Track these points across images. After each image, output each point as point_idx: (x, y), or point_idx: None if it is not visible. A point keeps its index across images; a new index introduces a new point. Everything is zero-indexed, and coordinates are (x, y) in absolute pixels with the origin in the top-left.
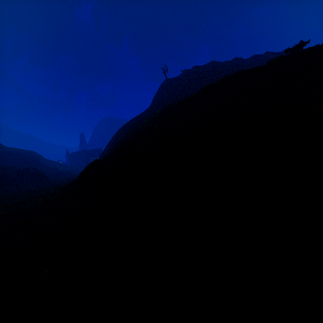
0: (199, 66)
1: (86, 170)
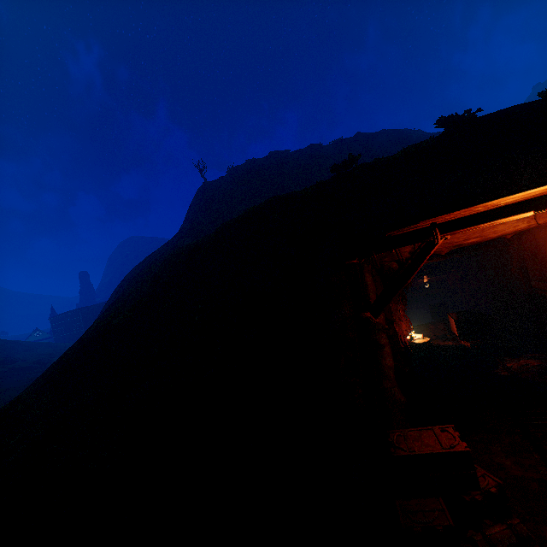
0: (254, 161)
1: None
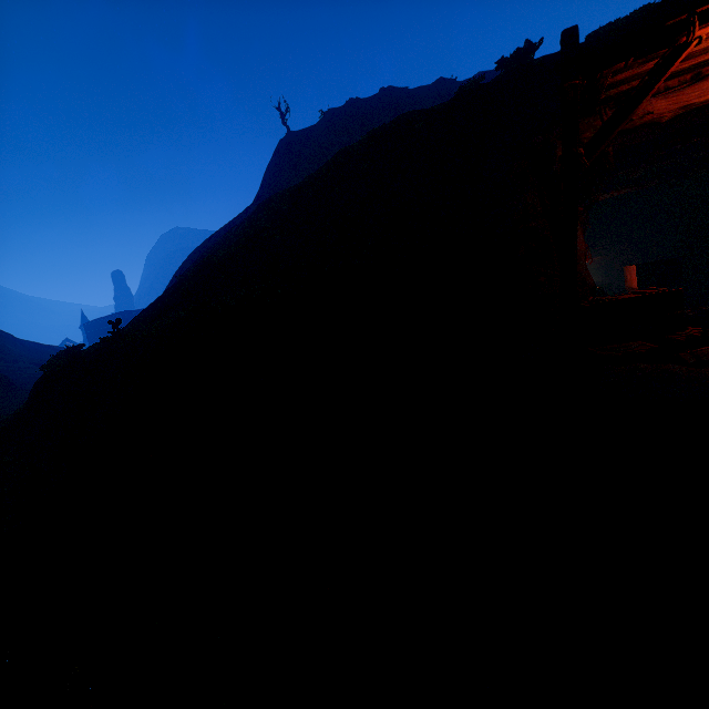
0: (359, 101)
1: (44, 373)
